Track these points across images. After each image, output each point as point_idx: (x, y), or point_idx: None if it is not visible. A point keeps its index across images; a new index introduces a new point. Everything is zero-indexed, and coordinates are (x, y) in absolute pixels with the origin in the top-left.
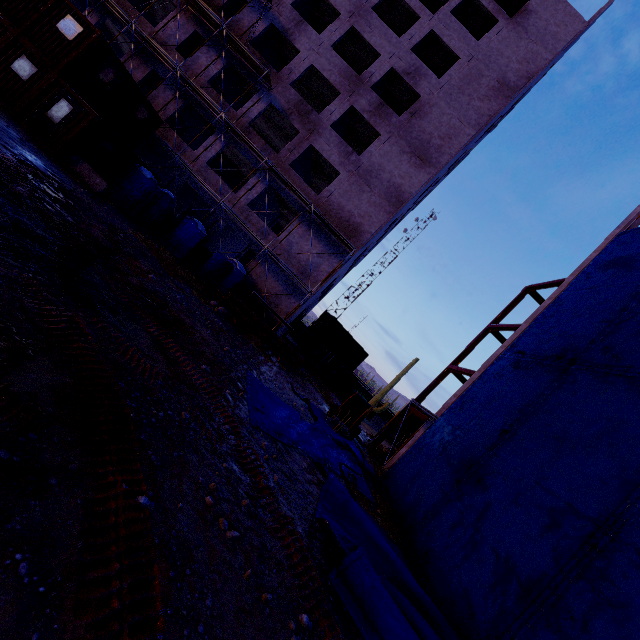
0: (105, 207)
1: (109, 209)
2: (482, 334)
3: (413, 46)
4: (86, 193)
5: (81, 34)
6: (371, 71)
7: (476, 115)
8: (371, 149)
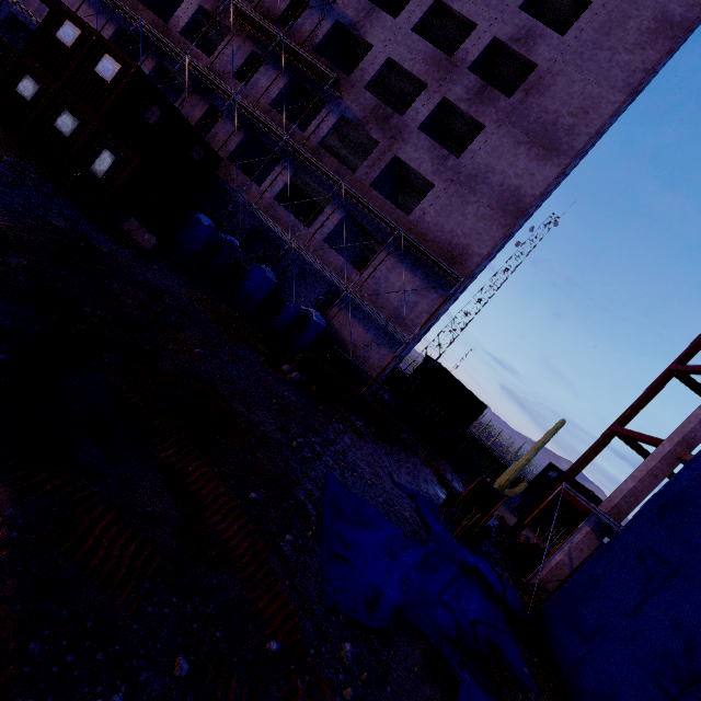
0: (154, 267)
1: (160, 268)
2: (661, 379)
3: (521, 3)
4: (131, 253)
5: (119, 73)
6: (466, 48)
7: (624, 73)
8: (473, 147)
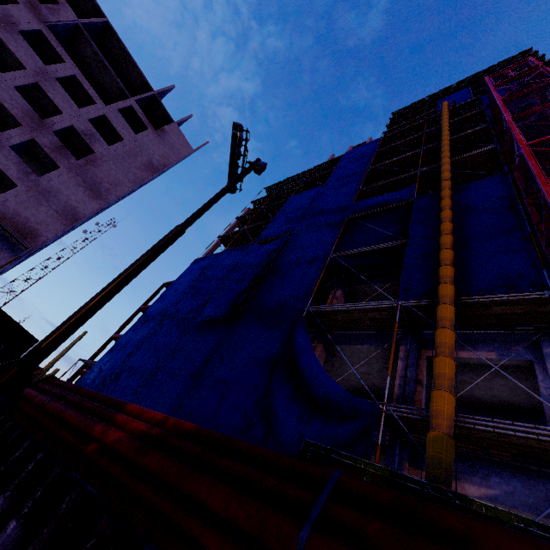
0: None
1: None
2: (136, 313)
3: (90, 118)
4: None
5: None
6: (54, 121)
7: (134, 177)
8: (51, 175)
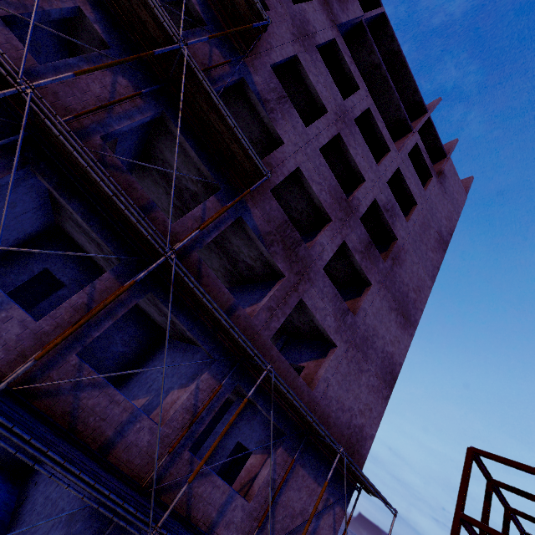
0: None
1: None
2: (456, 527)
3: (388, 179)
4: None
5: None
6: (359, 197)
7: (431, 266)
8: (365, 305)
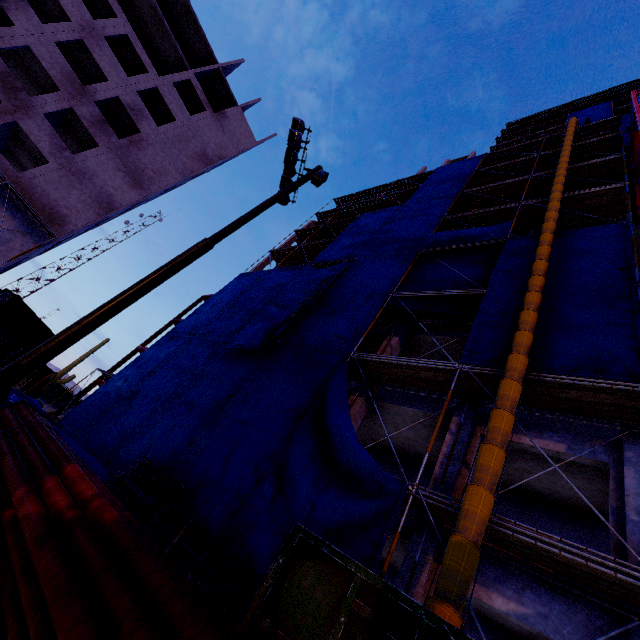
0: None
1: None
2: (168, 325)
3: (140, 90)
4: None
5: None
6: (97, 88)
7: (183, 167)
8: (88, 154)
